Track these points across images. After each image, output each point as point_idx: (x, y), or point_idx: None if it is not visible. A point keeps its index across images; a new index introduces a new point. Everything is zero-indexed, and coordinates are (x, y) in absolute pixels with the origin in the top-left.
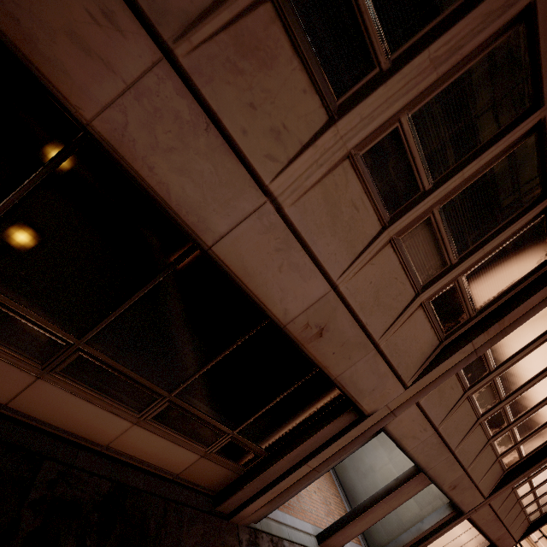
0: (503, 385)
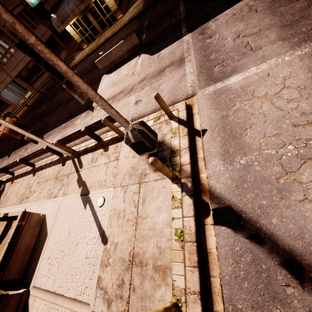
0: None
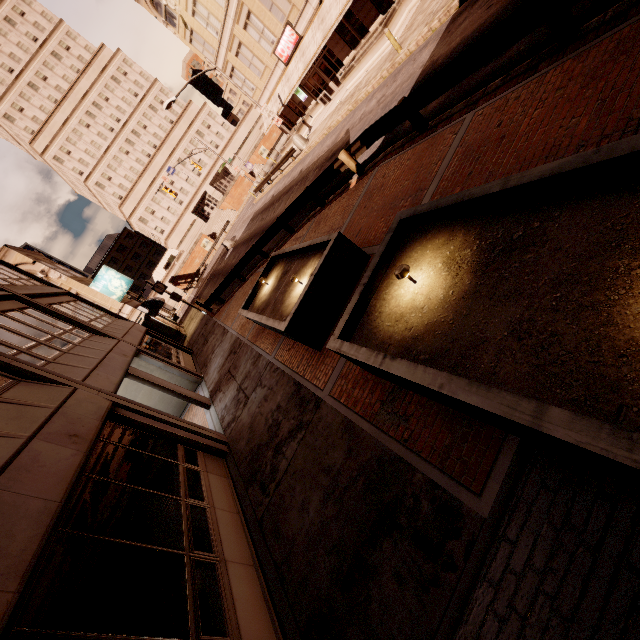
0: (27, 344)
